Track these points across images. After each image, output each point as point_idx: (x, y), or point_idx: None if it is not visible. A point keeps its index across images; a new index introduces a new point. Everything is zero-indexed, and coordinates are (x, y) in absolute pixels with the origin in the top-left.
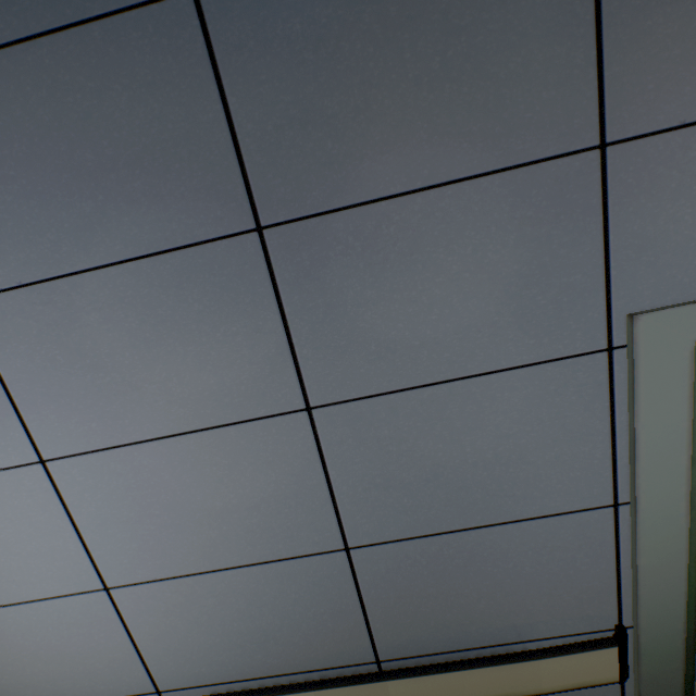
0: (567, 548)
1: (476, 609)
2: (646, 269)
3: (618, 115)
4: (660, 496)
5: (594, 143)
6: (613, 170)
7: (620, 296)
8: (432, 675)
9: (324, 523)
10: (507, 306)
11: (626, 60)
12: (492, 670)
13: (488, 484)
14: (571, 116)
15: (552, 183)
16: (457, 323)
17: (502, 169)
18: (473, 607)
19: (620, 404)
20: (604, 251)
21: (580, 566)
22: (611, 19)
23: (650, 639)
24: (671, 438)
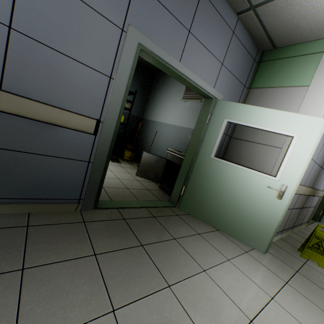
0: (94, 84)
1: (56, 89)
2: (135, 17)
3: None
4: (121, 80)
5: None
6: None
7: (129, 18)
8: (27, 99)
9: (4, 8)
10: None
11: None
12: (53, 109)
13: (78, 44)
14: None
15: None
16: None
17: None
18: (55, 87)
19: (120, 48)
20: (129, 4)
21: (95, 92)
22: None
23: (106, 126)
24: (128, 64)
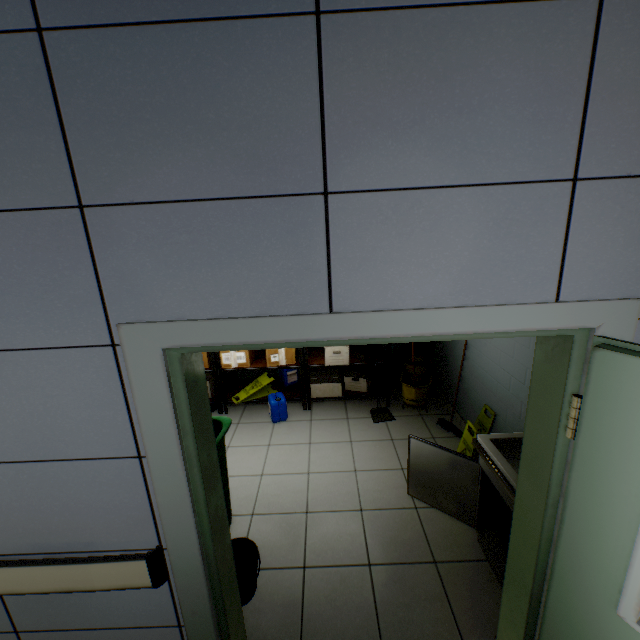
0: (112, 484)
1: (53, 523)
2: (128, 294)
3: (88, 188)
4: (163, 454)
5: (75, 203)
6: (92, 224)
7: (114, 309)
8: (11, 568)
9: None
10: (35, 304)
11: (87, 154)
12: (55, 568)
13: (45, 430)
14: (56, 183)
15: (52, 225)
16: (1, 310)
17: (15, 209)
18: (51, 521)
19: (129, 384)
20: (97, 277)
21: (124, 498)
22: (71, 125)
23: (178, 558)
24: (161, 414)
